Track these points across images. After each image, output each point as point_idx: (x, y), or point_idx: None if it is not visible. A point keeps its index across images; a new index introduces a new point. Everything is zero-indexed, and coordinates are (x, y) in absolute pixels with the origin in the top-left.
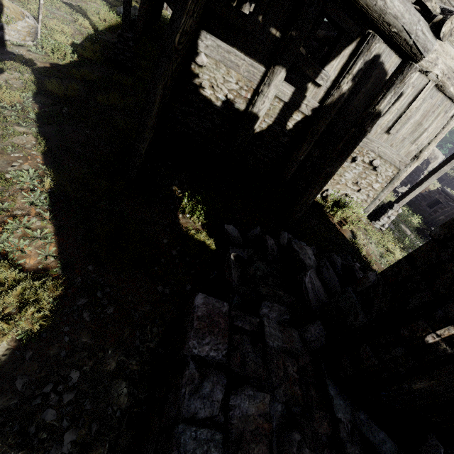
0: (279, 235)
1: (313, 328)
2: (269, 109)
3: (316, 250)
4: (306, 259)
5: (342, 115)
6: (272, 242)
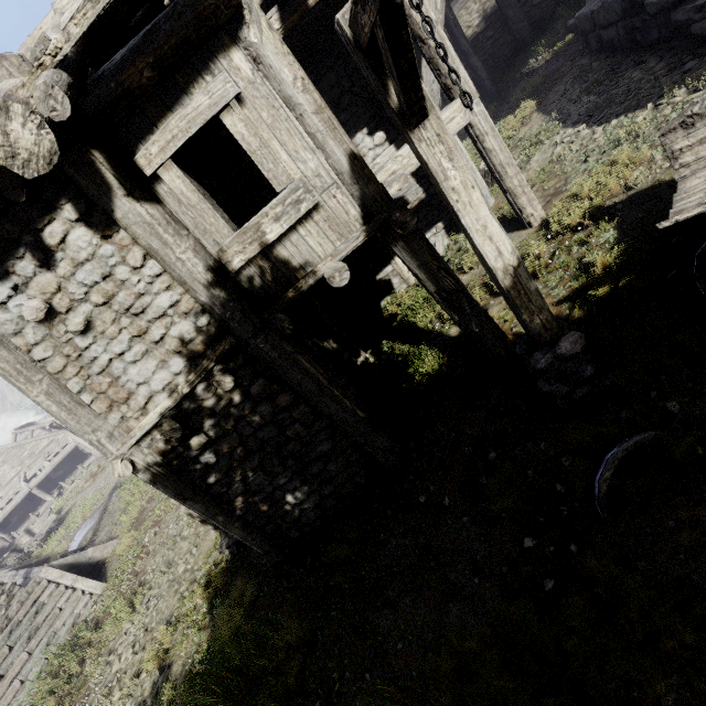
0: None
1: None
2: None
3: None
4: None
5: None
6: None
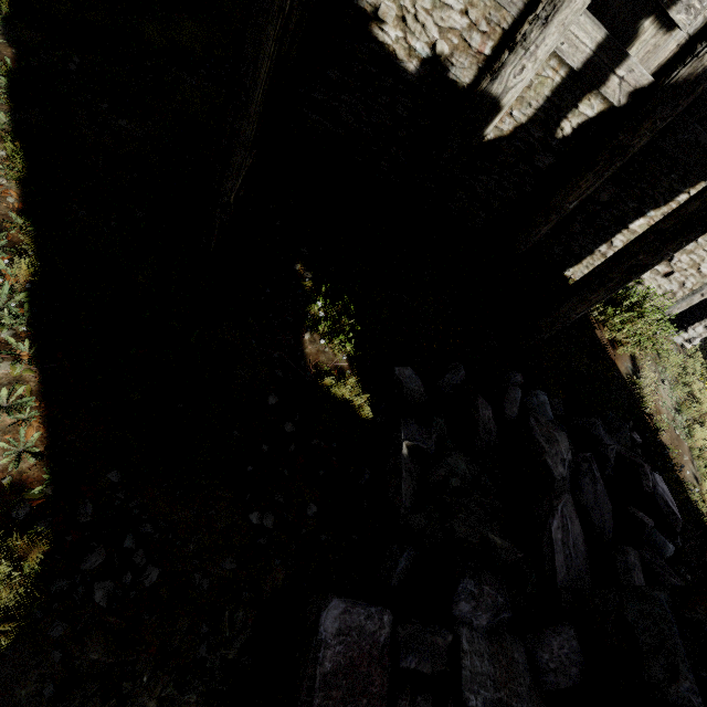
0: (504, 395)
1: (556, 642)
2: (529, 86)
3: (563, 404)
4: (557, 467)
5: (698, 109)
6: (488, 414)
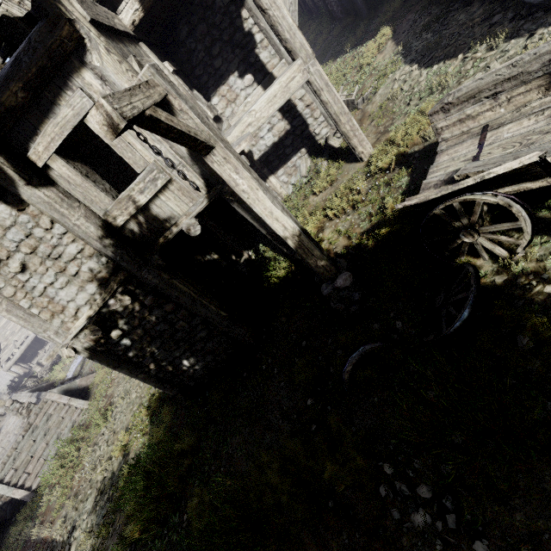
0: None
1: None
2: None
3: None
4: None
5: None
6: None
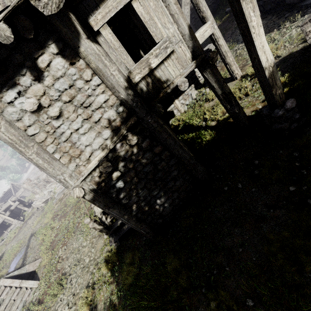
0: None
1: None
2: None
3: None
4: None
5: None
6: None
